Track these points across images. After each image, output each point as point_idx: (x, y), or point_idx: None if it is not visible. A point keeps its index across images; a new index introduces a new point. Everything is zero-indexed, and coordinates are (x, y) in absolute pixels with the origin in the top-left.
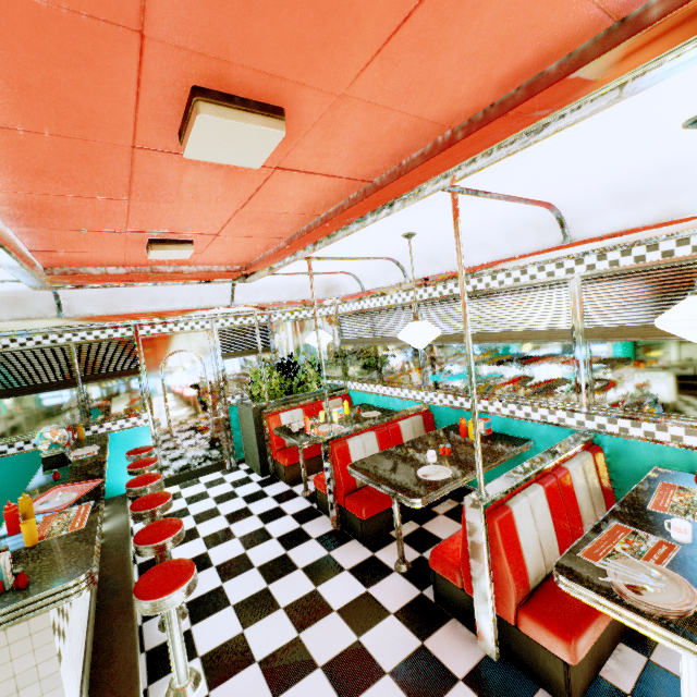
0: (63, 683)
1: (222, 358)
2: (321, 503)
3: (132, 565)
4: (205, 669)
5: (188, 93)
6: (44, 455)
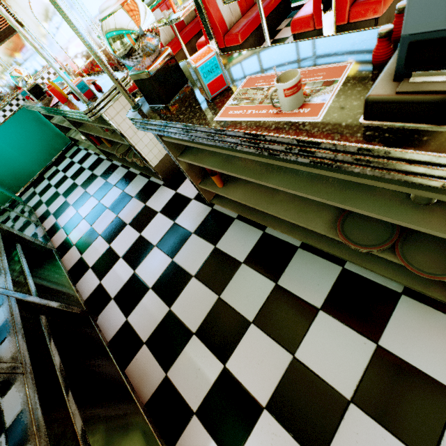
0: None
1: None
2: None
3: None
4: None
5: None
6: (28, 89)
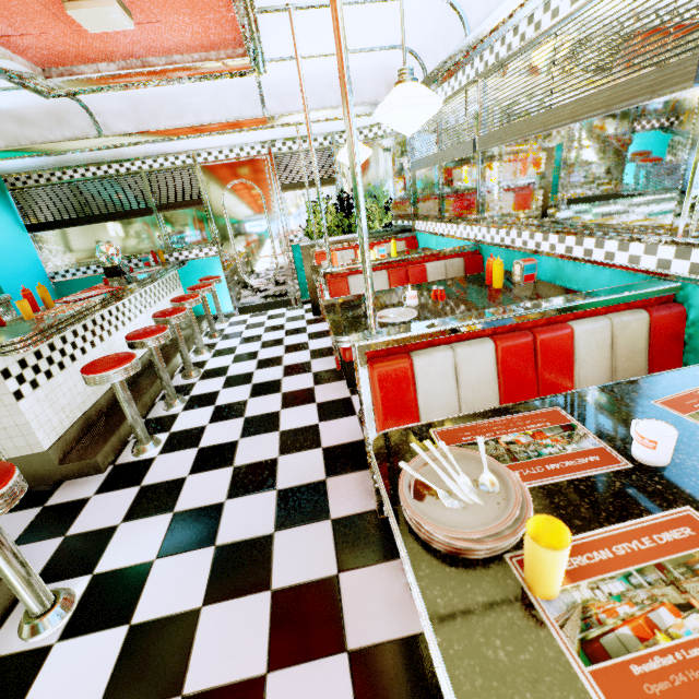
0: (25, 413)
1: (281, 191)
2: None
3: (173, 363)
4: (167, 441)
5: None
6: (103, 266)
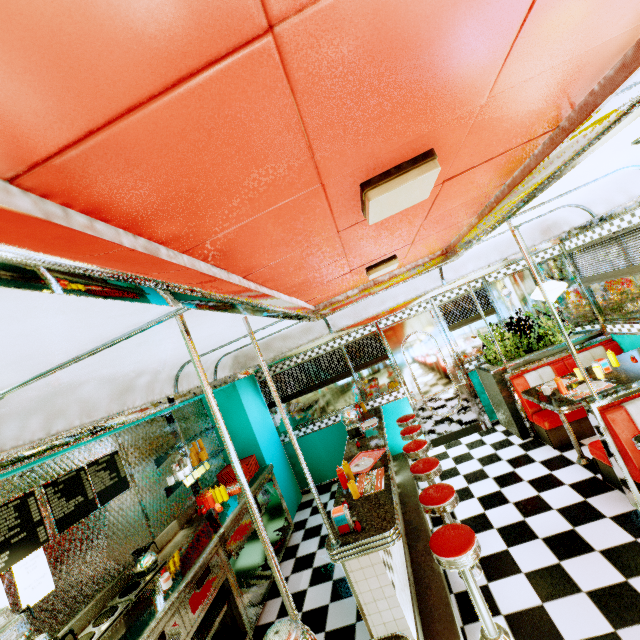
0: (400, 604)
1: (449, 331)
2: (607, 476)
3: (424, 515)
4: (511, 629)
5: (359, 189)
6: (347, 429)
